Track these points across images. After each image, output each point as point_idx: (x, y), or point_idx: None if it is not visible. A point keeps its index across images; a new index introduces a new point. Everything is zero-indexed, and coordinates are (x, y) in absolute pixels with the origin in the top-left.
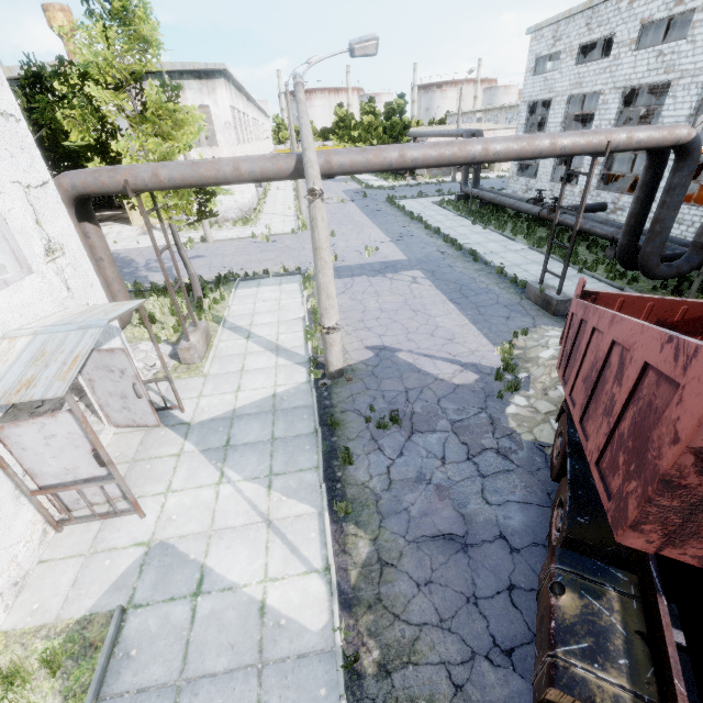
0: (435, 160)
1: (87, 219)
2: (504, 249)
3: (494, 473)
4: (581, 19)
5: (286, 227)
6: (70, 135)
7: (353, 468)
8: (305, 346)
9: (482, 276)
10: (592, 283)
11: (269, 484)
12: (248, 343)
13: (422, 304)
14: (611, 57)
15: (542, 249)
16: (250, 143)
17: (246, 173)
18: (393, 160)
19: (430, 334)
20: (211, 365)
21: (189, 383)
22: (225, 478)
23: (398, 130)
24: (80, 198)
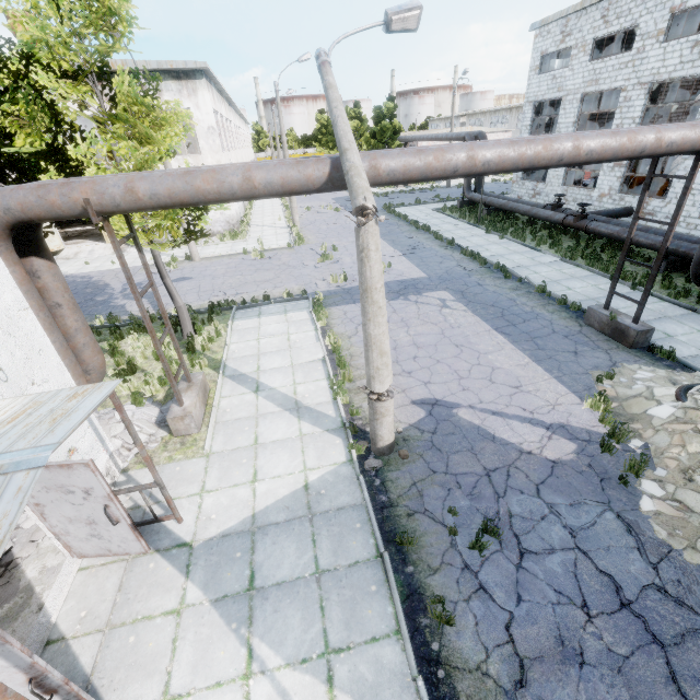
0: (512, 163)
1: (34, 252)
2: (533, 262)
3: (676, 636)
4: (595, 11)
5: (280, 241)
6: (14, 139)
7: (453, 632)
8: (334, 402)
9: (522, 296)
10: (654, 303)
11: (329, 675)
12: (258, 399)
13: (464, 336)
14: (633, 51)
15: (575, 261)
16: (234, 150)
17: (261, 184)
18: (460, 164)
19: (488, 379)
20: (213, 436)
21: (185, 469)
22: (256, 662)
23: (388, 134)
24: (20, 225)
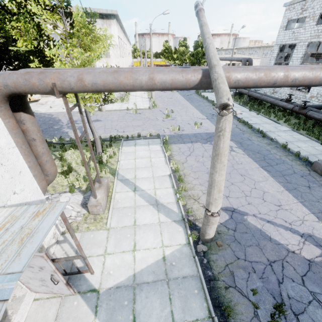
0: (309, 81)
1: (22, 109)
2: (276, 129)
3: None
4: None
5: (144, 105)
6: (17, 42)
7: None
8: (176, 203)
9: (273, 149)
10: None
11: None
12: (135, 196)
13: (245, 170)
14: None
15: (299, 131)
16: (125, 57)
17: (159, 82)
18: (278, 79)
19: (261, 198)
20: (111, 217)
21: (96, 237)
22: None
23: (200, 55)
24: (13, 95)
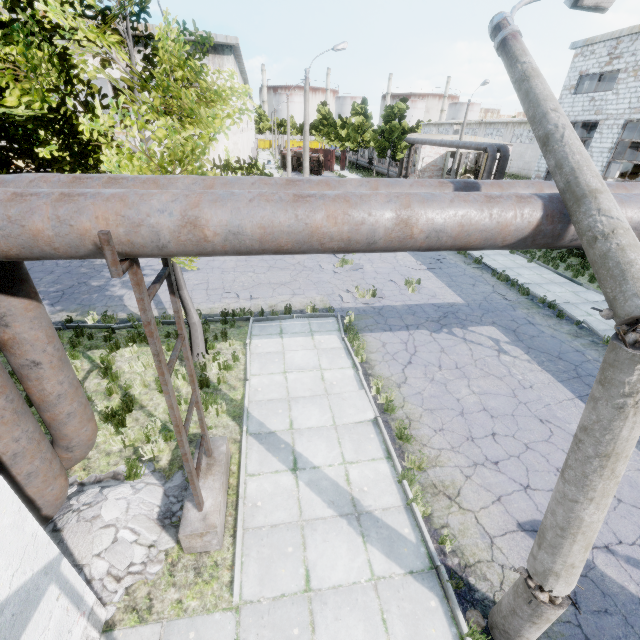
0: None
1: (2, 286)
2: (580, 299)
3: None
4: None
5: None
6: (4, 94)
7: None
8: (406, 510)
9: (589, 348)
10: None
11: None
12: (299, 487)
13: (544, 405)
14: None
15: None
16: (246, 132)
17: (423, 232)
18: None
19: None
20: (242, 561)
21: None
22: None
23: (397, 134)
24: None
